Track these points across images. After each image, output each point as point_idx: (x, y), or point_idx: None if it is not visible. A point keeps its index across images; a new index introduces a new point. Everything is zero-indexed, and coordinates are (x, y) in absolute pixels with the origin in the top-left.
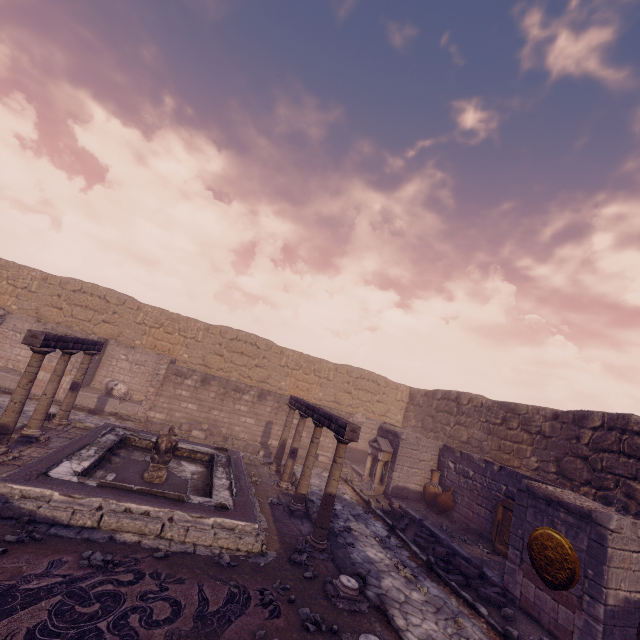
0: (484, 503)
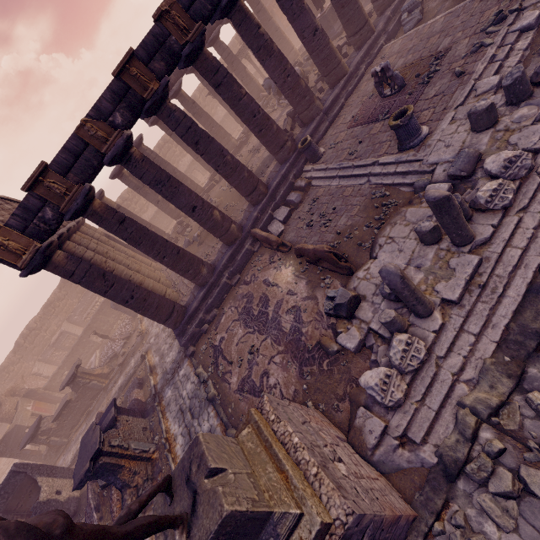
0: None
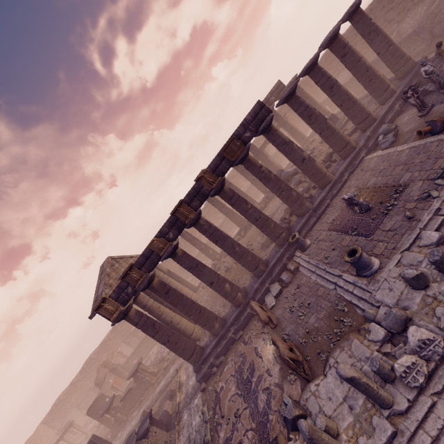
0: (93, 398)
